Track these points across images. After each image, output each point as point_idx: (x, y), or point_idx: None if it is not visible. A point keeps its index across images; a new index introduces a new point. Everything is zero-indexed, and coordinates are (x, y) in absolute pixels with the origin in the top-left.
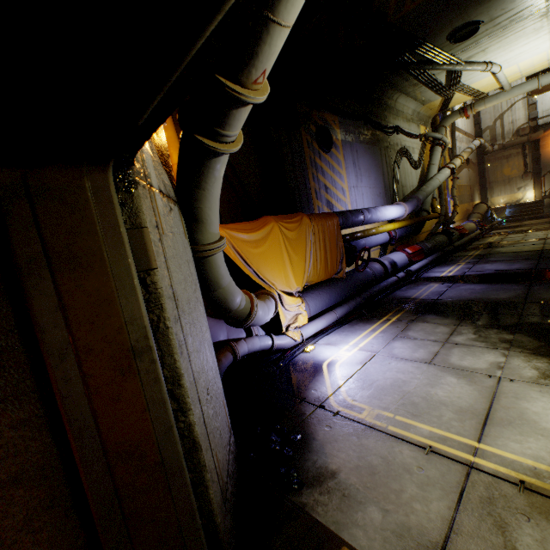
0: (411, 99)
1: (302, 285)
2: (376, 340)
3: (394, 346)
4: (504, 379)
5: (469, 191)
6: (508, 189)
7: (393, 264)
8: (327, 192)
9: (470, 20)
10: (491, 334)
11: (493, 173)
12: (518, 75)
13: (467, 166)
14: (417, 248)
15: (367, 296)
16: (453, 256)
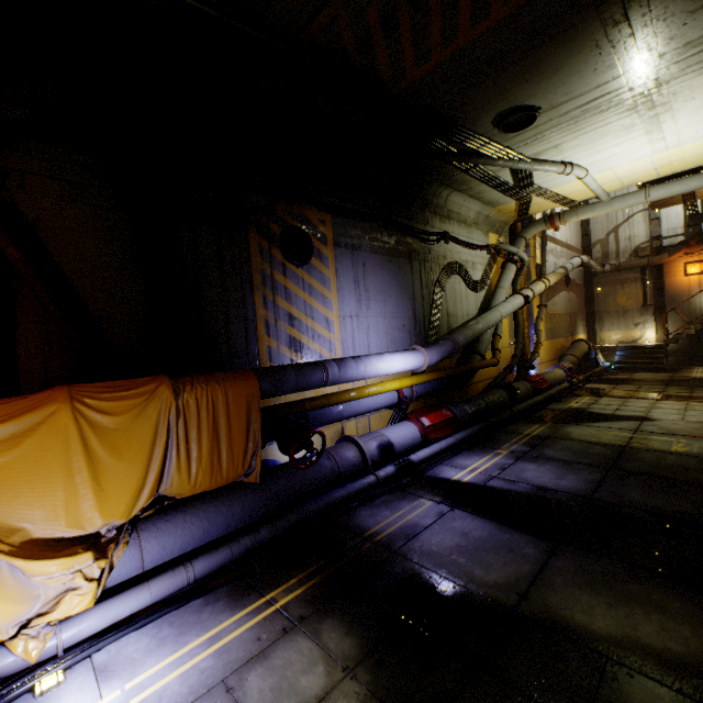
0: (471, 198)
1: (133, 512)
2: (179, 687)
3: None
4: None
5: (569, 321)
6: (622, 323)
7: (385, 447)
8: (294, 324)
9: (520, 103)
10: None
11: (604, 300)
12: (618, 183)
13: (566, 288)
14: (443, 417)
15: (288, 524)
16: (504, 430)
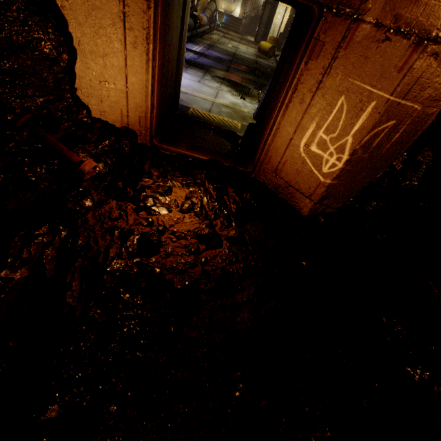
0: None
1: None
2: None
3: (184, 75)
4: (220, 90)
5: None
6: None
7: None
8: None
9: None
10: (217, 79)
11: None
12: None
13: None
14: None
15: None
16: (196, 40)
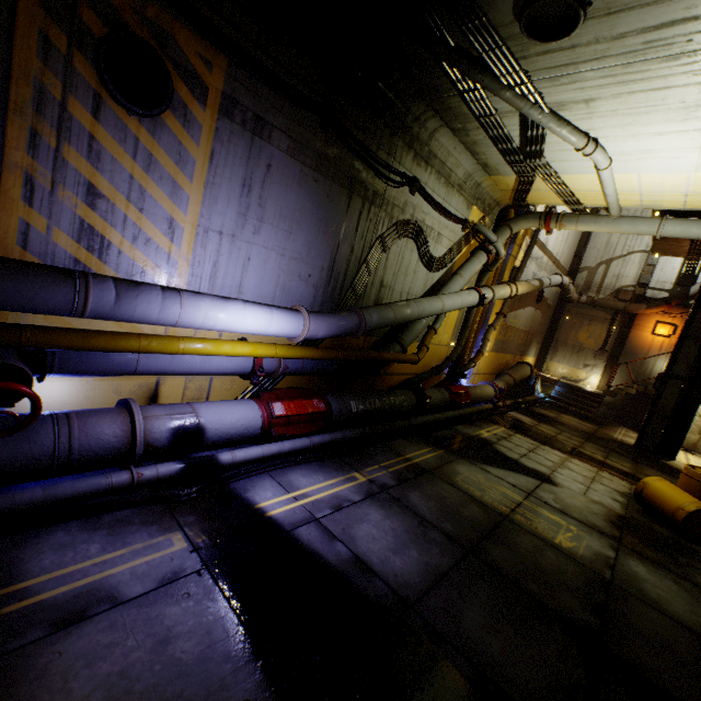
0: (464, 148)
1: None
2: None
3: None
4: None
5: (524, 339)
6: (574, 360)
7: (188, 431)
8: (96, 204)
9: None
10: None
11: (567, 330)
12: (637, 198)
13: (536, 305)
14: (310, 409)
15: None
16: (387, 444)
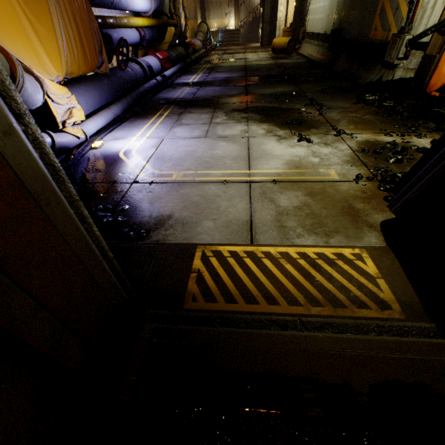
0: None
1: (63, 74)
2: (160, 130)
3: (176, 131)
4: (250, 137)
5: (194, 7)
6: (219, 13)
7: (150, 67)
8: None
9: None
10: (236, 115)
11: None
12: None
13: None
14: (166, 55)
15: (136, 96)
16: (192, 68)
